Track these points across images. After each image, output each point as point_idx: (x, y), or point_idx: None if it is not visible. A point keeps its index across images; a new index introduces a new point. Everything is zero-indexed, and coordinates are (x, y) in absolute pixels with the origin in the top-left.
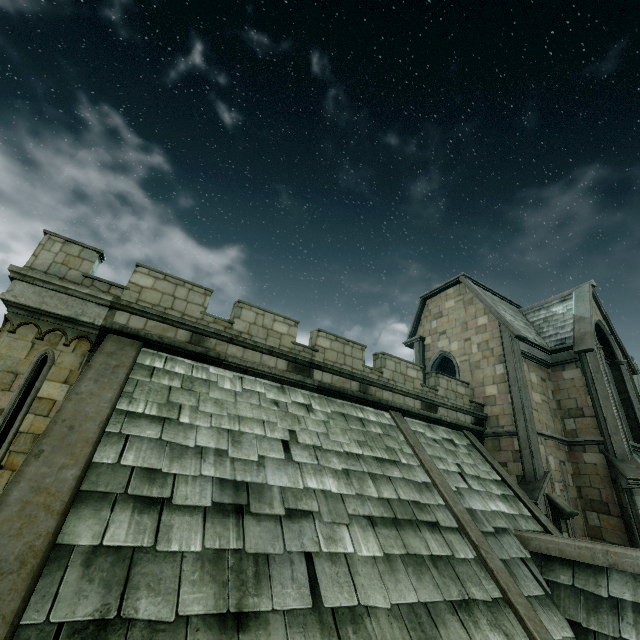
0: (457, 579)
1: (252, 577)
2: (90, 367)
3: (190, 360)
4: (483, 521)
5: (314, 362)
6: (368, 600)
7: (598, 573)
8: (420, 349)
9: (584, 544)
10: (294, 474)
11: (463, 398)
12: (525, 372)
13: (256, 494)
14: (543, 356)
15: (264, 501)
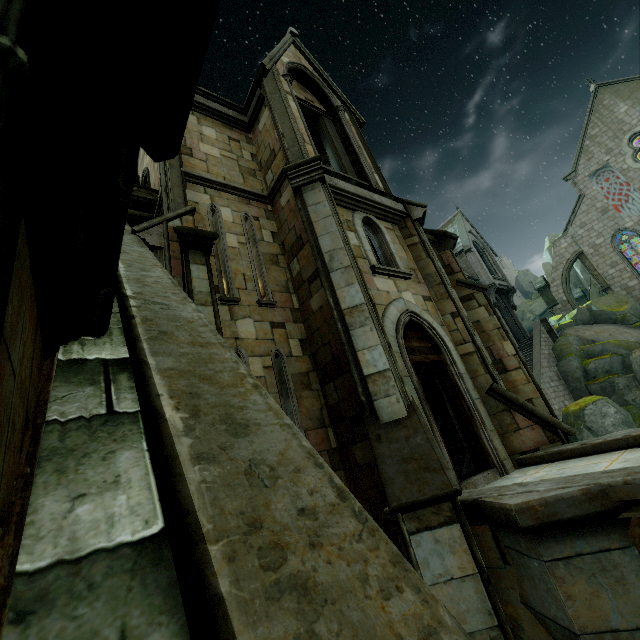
0: None
1: None
2: None
3: None
4: None
5: None
6: None
7: None
8: None
9: None
10: None
11: None
12: (189, 122)
13: None
14: (231, 113)
15: None
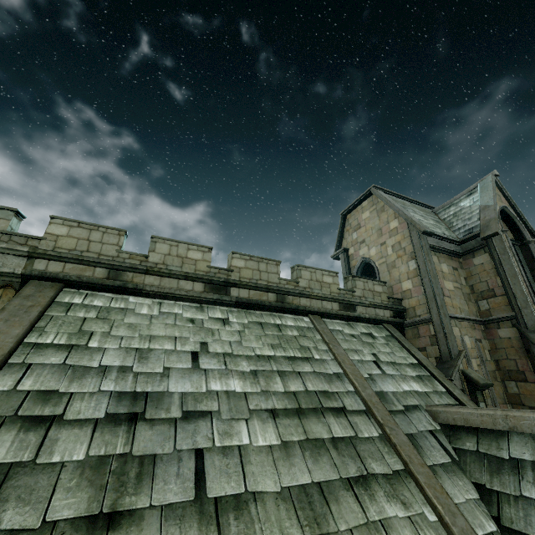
0: (357, 457)
1: (134, 478)
2: (3, 310)
3: (111, 293)
4: (393, 401)
5: (229, 281)
6: (256, 486)
7: (500, 437)
8: (345, 259)
9: (486, 411)
10: (198, 380)
11: (381, 295)
12: (435, 264)
13: (154, 402)
14: (453, 247)
15: (161, 407)
